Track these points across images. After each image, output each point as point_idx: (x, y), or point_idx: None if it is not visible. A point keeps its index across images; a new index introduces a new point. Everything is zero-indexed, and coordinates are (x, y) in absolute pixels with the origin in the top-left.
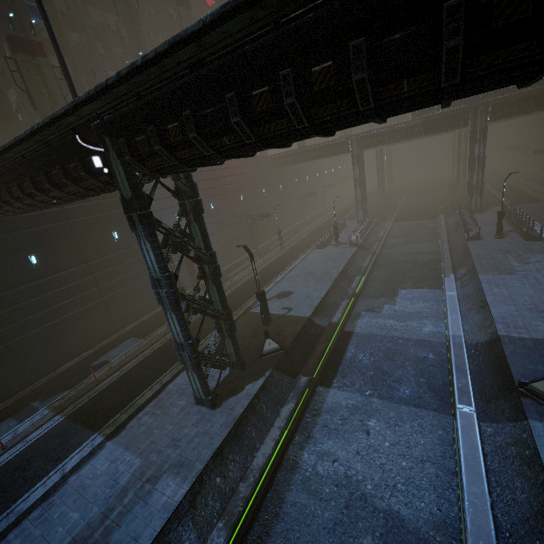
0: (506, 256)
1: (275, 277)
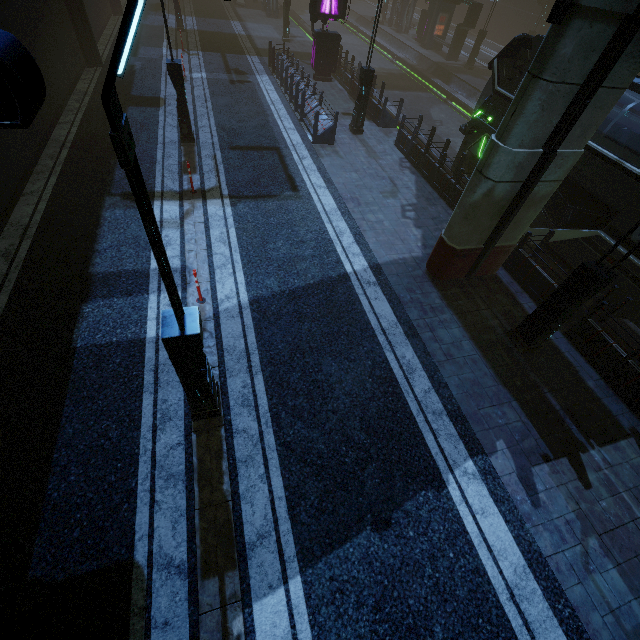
0: None
1: None
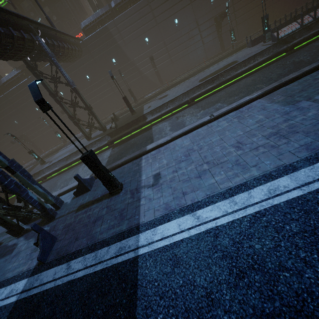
0: None
1: (183, 81)
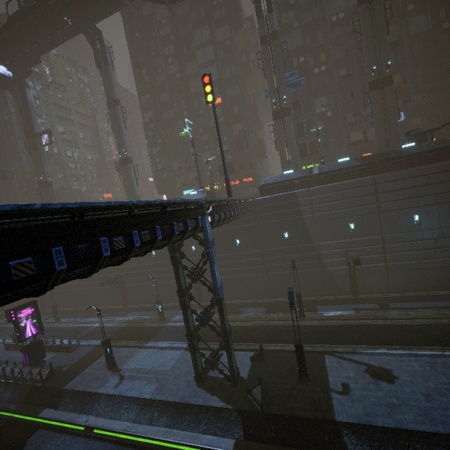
0: None
1: (428, 346)
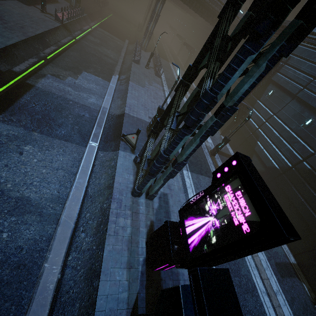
0: (145, 78)
1: None
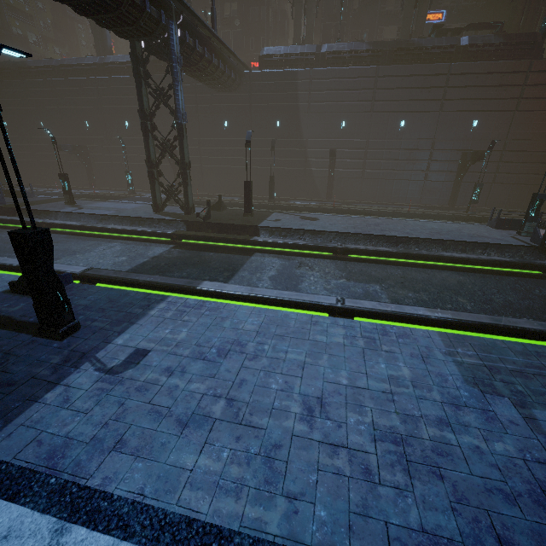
0: None
1: (357, 215)
